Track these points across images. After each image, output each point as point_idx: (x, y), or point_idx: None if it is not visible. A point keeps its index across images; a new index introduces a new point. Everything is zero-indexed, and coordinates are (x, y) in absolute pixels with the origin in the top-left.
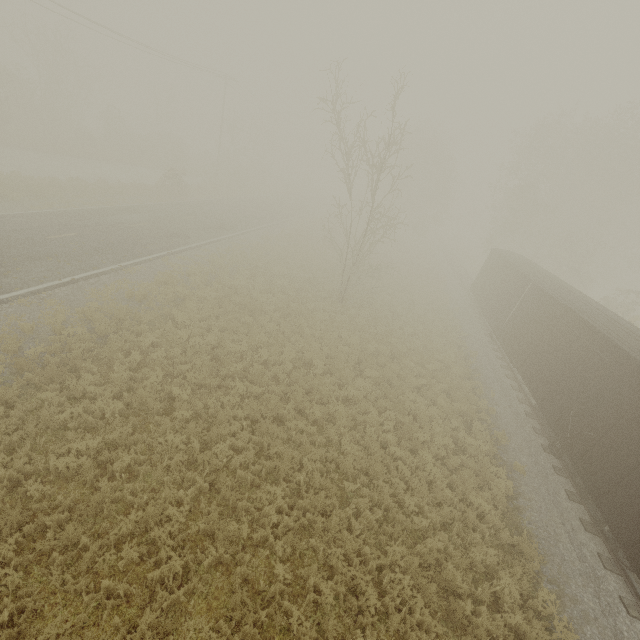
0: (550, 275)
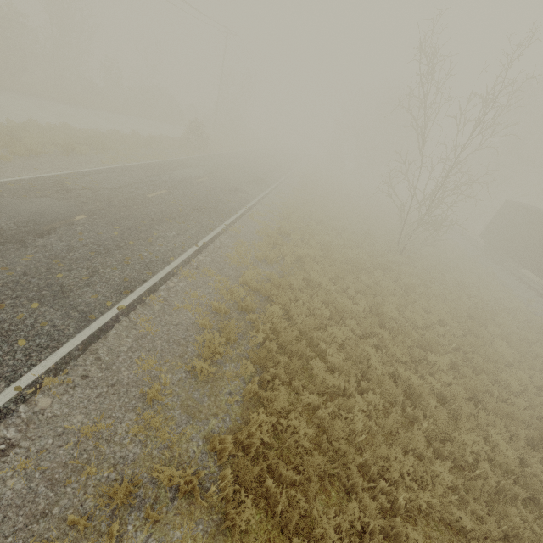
0: None
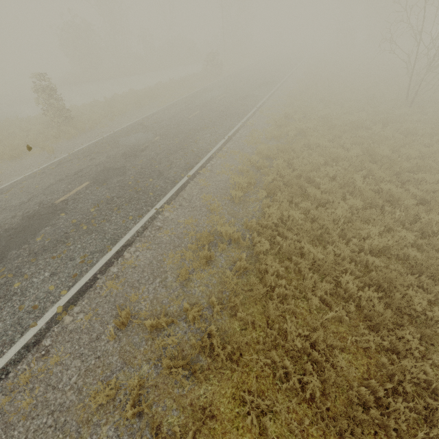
0: None
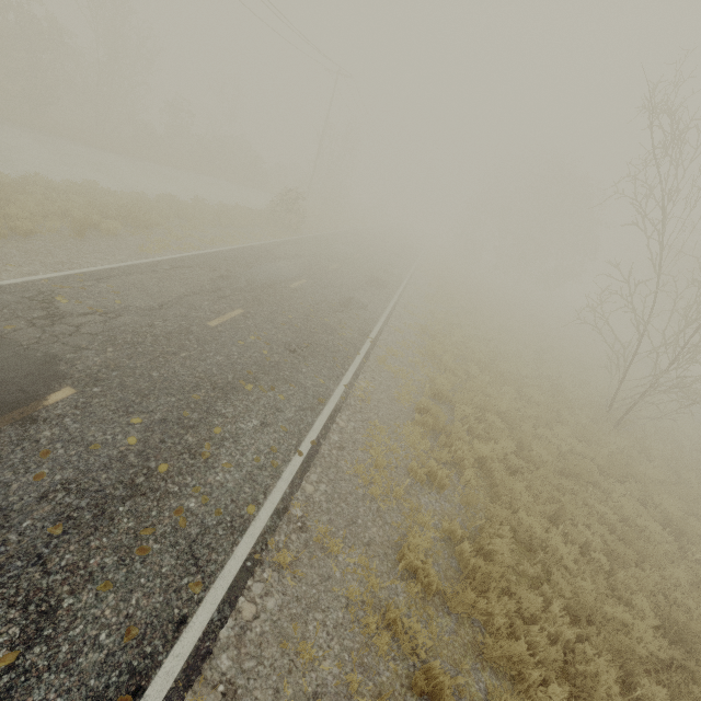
0: None
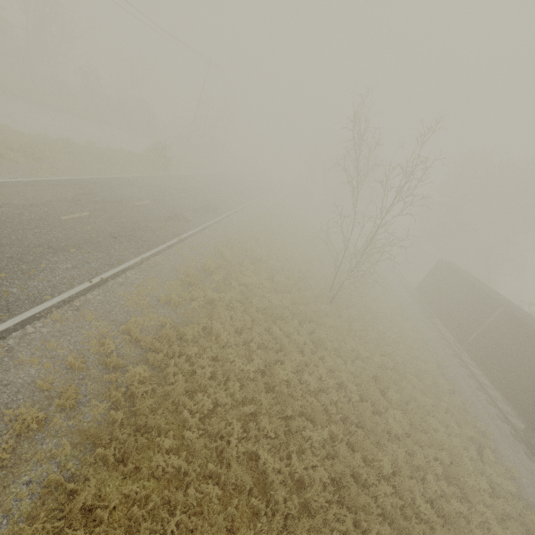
0: (507, 298)
